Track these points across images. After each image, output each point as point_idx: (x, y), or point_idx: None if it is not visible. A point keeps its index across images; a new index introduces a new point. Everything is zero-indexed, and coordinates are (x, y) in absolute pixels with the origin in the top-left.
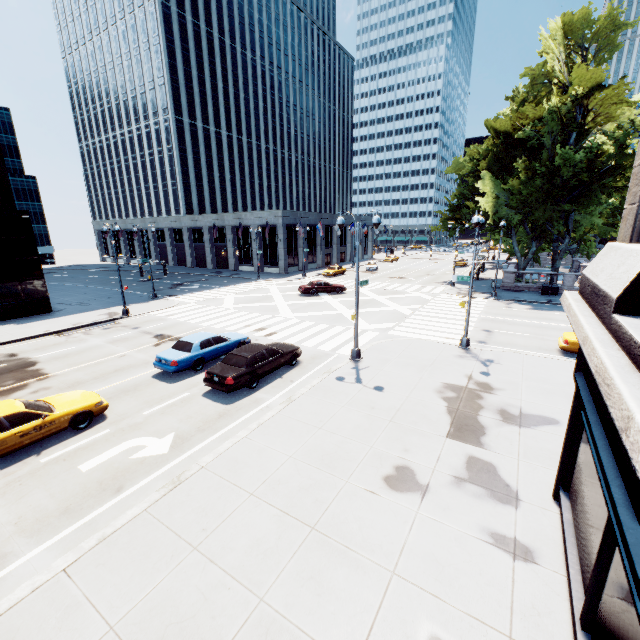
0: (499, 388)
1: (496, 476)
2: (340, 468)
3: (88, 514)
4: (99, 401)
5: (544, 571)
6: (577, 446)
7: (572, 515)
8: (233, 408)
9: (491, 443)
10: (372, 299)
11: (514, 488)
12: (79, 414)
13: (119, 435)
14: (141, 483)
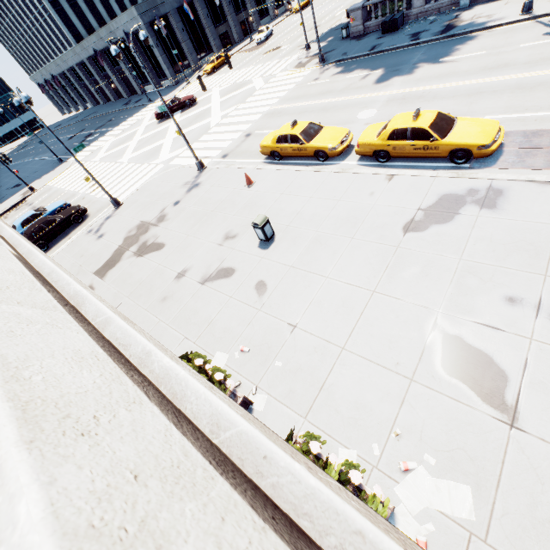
0: (167, 219)
1: None
2: None
3: None
4: None
5: None
6: None
7: None
8: None
9: (109, 274)
10: (208, 108)
11: None
12: None
13: None
14: None
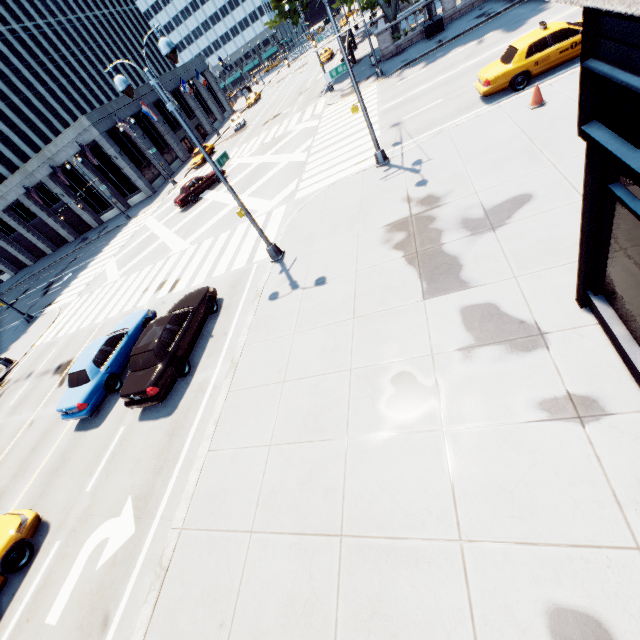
0: (446, 193)
1: (503, 318)
2: (331, 425)
3: None
4: (19, 524)
5: (624, 420)
6: (607, 236)
7: (625, 326)
8: (179, 415)
9: (475, 275)
10: (258, 165)
11: (531, 321)
12: (6, 557)
13: (73, 541)
14: (125, 596)
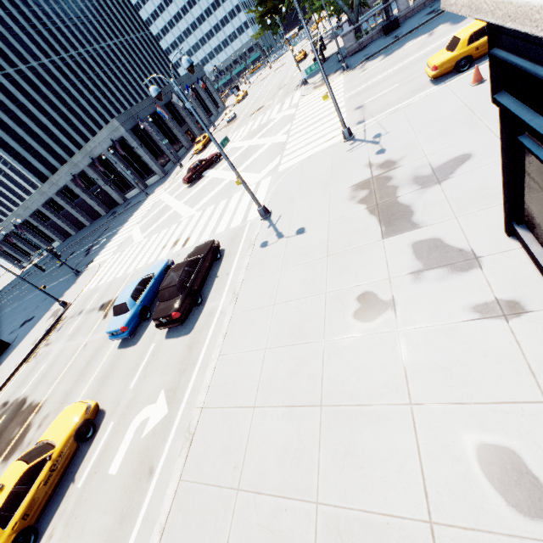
0: (400, 158)
1: (446, 248)
2: (311, 332)
3: (140, 510)
4: (86, 408)
5: (540, 315)
6: (522, 176)
7: (540, 245)
8: (196, 333)
9: (424, 218)
10: (248, 147)
11: (468, 249)
12: (78, 430)
13: (123, 421)
14: (164, 454)
